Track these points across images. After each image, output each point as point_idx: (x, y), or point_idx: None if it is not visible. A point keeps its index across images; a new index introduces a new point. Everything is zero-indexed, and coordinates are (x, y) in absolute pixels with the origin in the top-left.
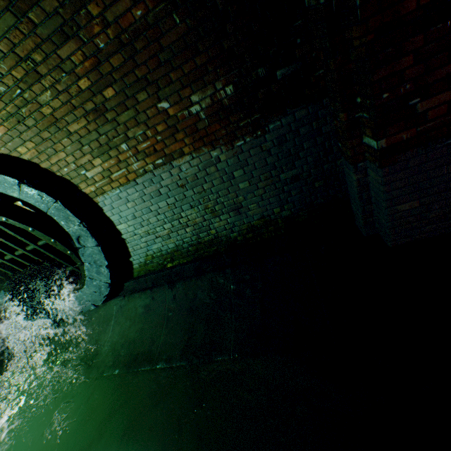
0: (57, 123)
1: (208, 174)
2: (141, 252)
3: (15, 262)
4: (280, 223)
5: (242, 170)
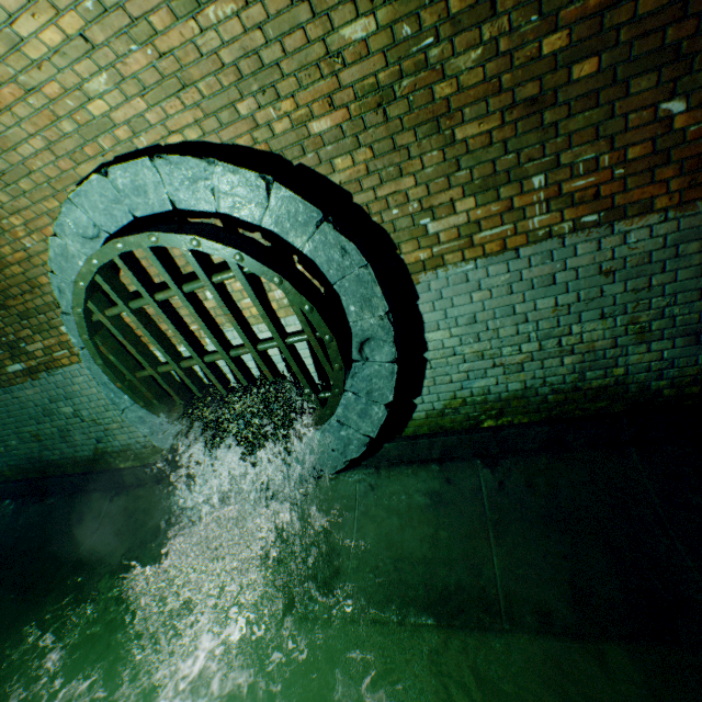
0: (442, 118)
1: (676, 255)
2: (444, 390)
3: (214, 370)
4: None
5: None
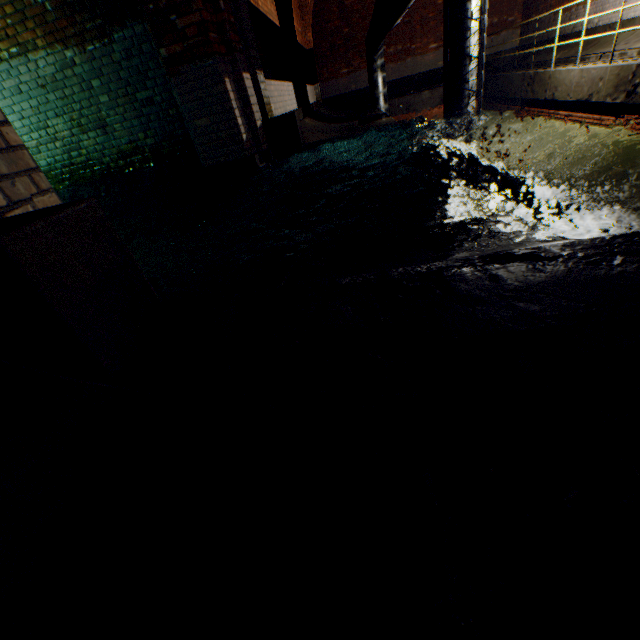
0: None
1: (67, 78)
2: None
3: None
4: (148, 153)
5: (100, 81)
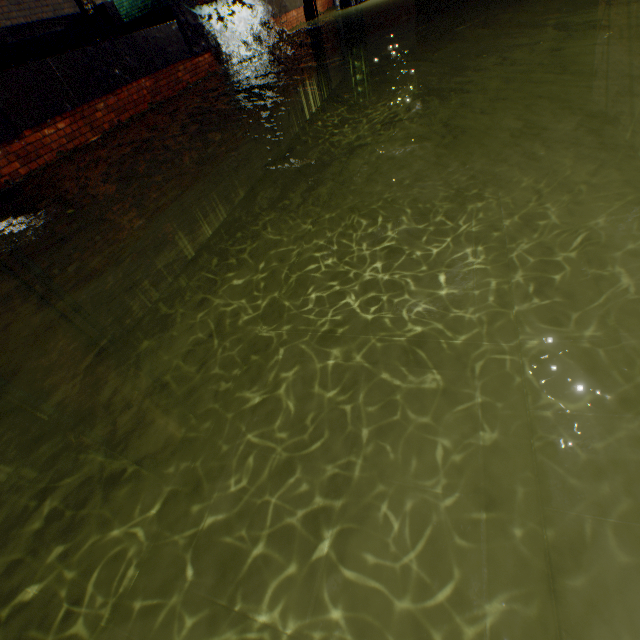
0: None
1: None
2: None
3: None
4: (150, 9)
5: None
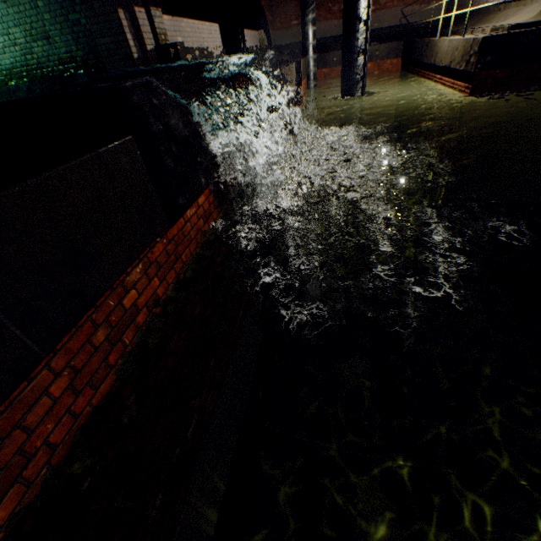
0: None
1: None
2: None
3: None
4: (80, 62)
5: (43, 3)
